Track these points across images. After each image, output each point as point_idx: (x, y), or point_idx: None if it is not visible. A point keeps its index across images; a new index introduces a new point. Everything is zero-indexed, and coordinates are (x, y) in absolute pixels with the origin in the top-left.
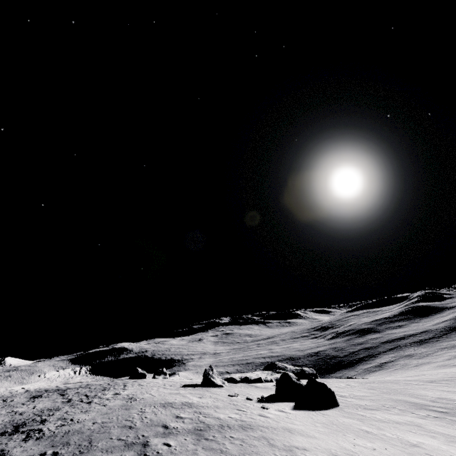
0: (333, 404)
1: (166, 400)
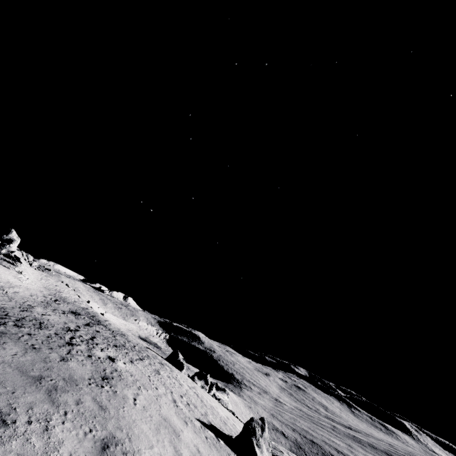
0: None
1: (132, 433)
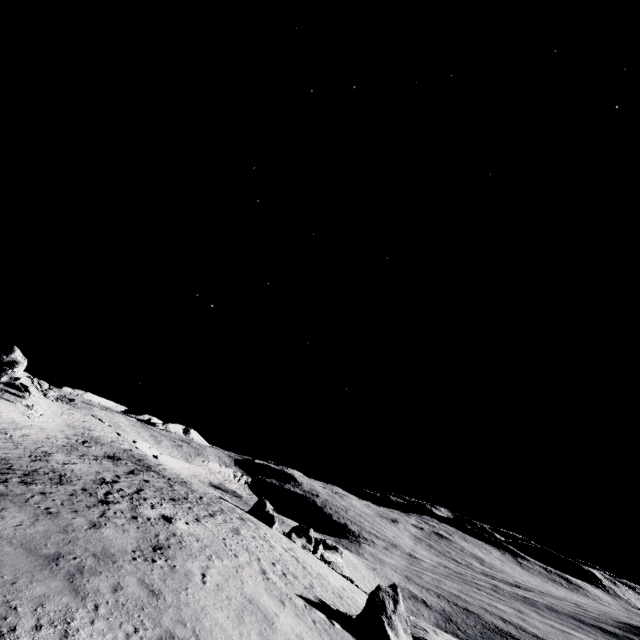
0: None
1: (200, 627)
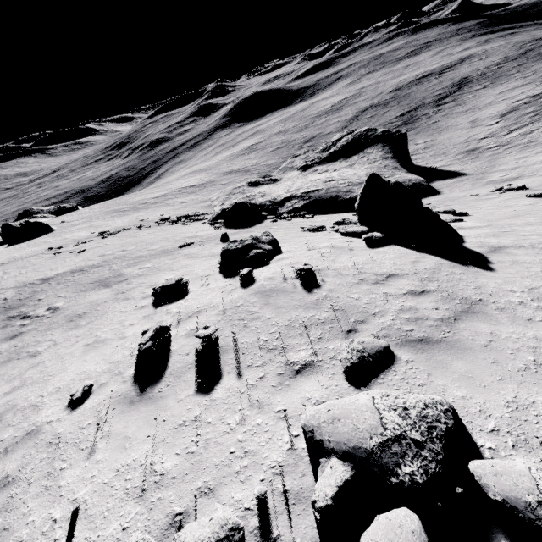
0: (49, 232)
1: None
